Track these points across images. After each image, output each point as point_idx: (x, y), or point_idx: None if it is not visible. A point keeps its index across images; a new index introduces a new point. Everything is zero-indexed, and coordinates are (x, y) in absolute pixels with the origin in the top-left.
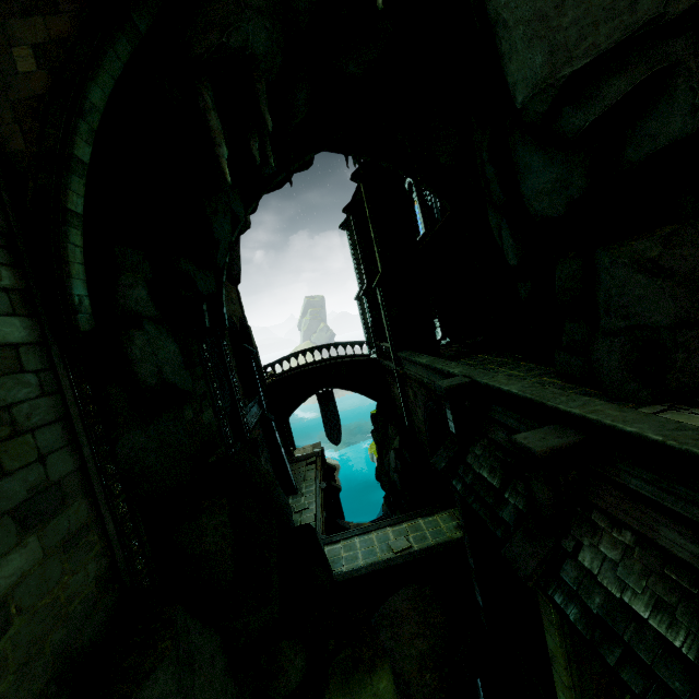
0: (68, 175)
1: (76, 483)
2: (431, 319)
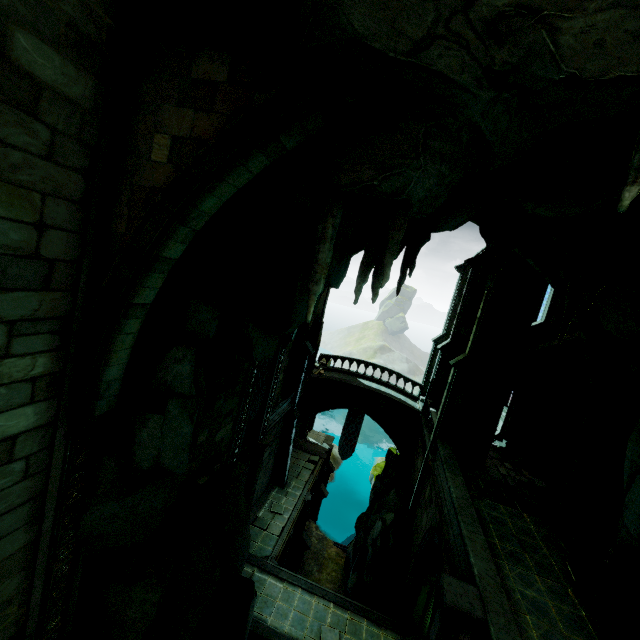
0: (147, 273)
1: (20, 558)
2: (494, 429)
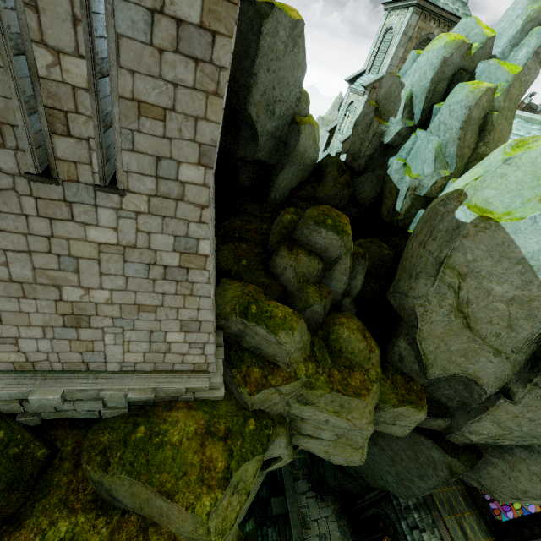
0: None
1: None
2: None
